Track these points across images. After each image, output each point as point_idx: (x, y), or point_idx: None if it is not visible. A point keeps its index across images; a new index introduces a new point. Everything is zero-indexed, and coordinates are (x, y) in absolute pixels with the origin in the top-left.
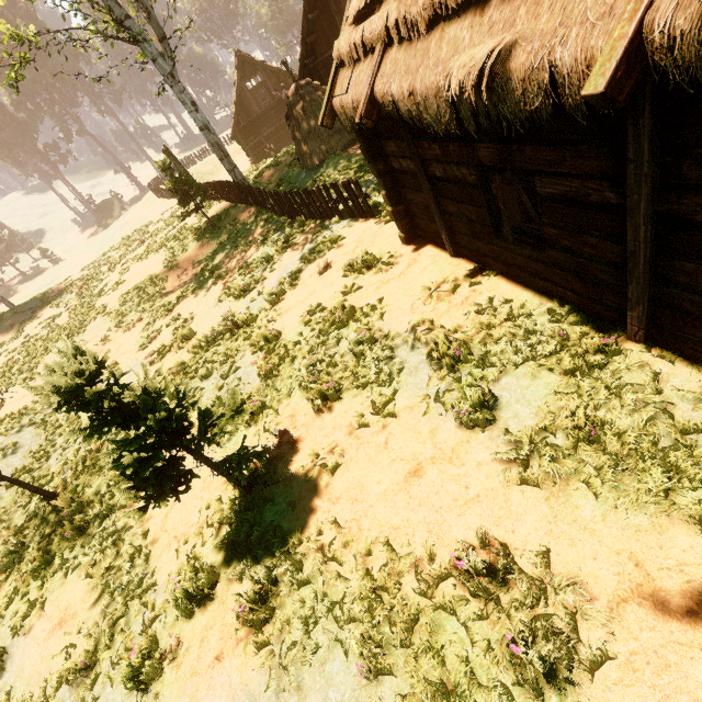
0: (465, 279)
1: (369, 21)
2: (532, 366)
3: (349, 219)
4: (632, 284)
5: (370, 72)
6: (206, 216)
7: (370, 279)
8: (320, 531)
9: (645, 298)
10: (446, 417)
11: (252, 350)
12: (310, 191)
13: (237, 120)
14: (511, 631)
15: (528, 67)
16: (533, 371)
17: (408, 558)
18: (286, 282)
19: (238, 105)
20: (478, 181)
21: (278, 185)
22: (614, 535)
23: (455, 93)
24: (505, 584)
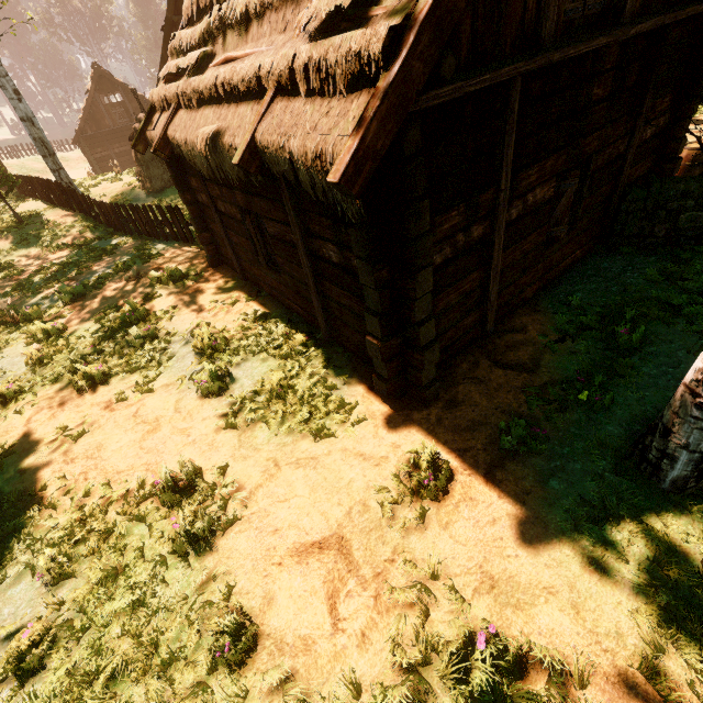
0: (244, 296)
1: (170, 85)
2: (264, 354)
3: (173, 241)
4: (313, 297)
5: (165, 120)
6: (12, 208)
7: (172, 289)
8: (45, 486)
9: (320, 307)
10: (193, 390)
11: (27, 342)
12: (137, 208)
13: (84, 127)
14: (182, 520)
15: (228, 144)
16: (263, 357)
17: (120, 490)
18: (91, 285)
19: (87, 114)
20: (243, 219)
21: (112, 199)
22: (270, 450)
23: (205, 150)
24: (190, 492)
